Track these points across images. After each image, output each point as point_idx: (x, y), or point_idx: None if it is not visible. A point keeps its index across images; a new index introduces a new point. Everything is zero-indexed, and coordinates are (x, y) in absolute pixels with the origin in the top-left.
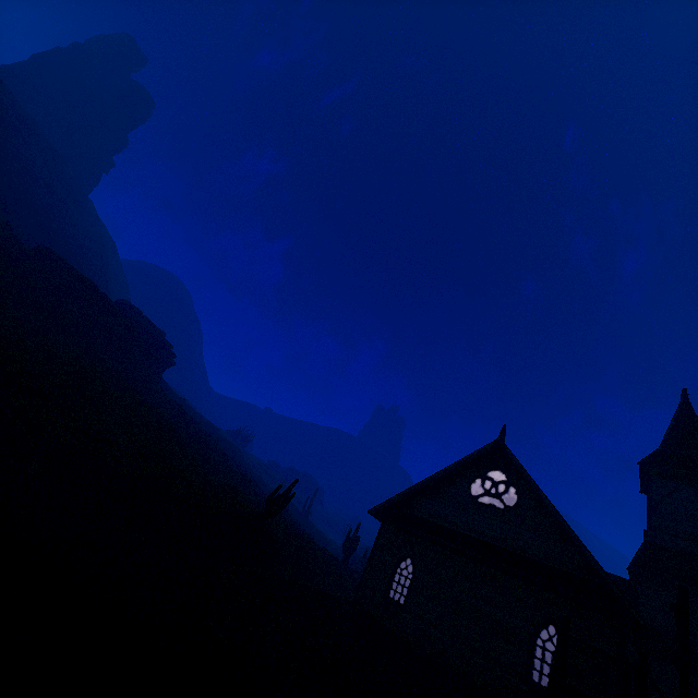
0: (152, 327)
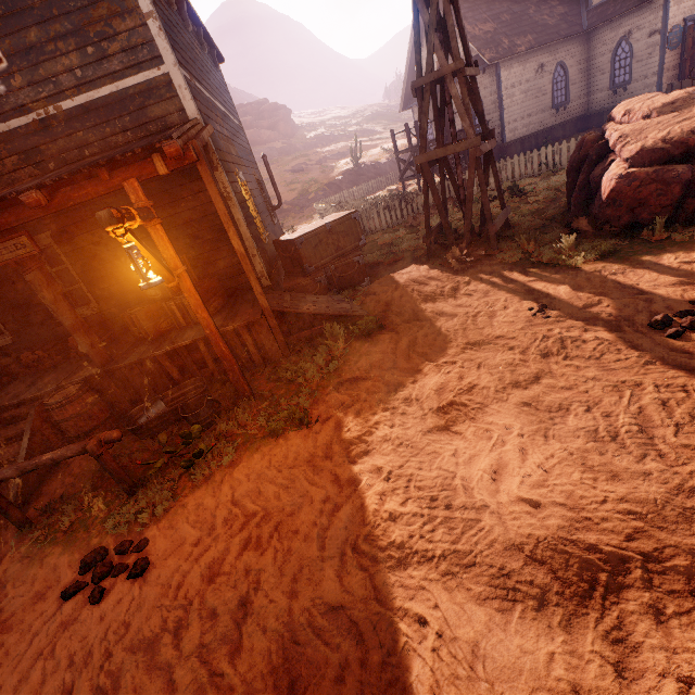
0: (256, 107)
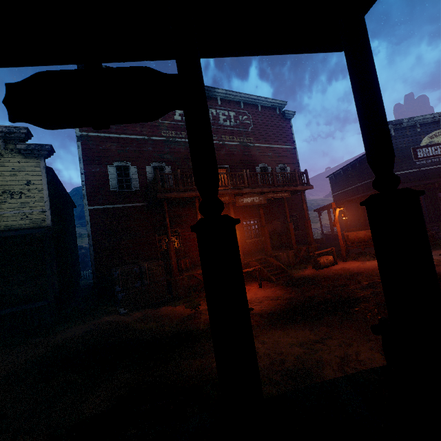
0: None
